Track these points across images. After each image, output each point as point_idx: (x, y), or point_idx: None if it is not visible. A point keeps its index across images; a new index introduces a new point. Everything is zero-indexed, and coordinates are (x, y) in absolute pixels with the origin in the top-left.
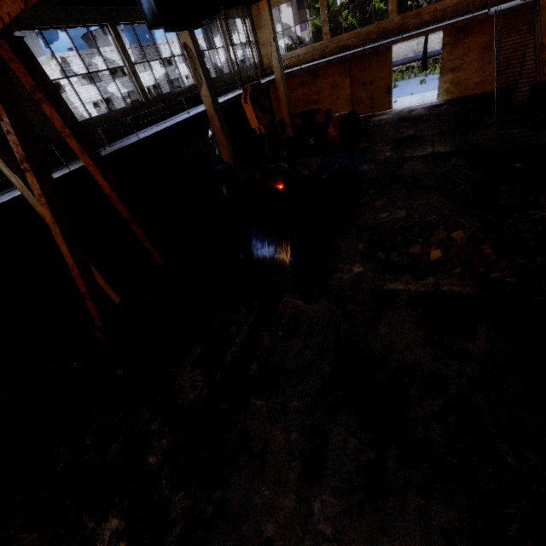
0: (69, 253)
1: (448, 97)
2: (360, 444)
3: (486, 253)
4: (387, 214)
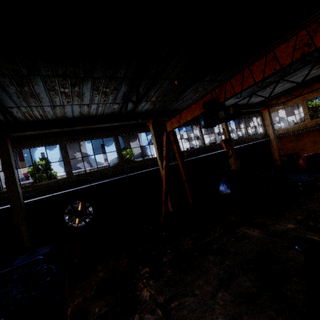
0: (164, 185)
1: None
2: (252, 285)
3: None
4: None
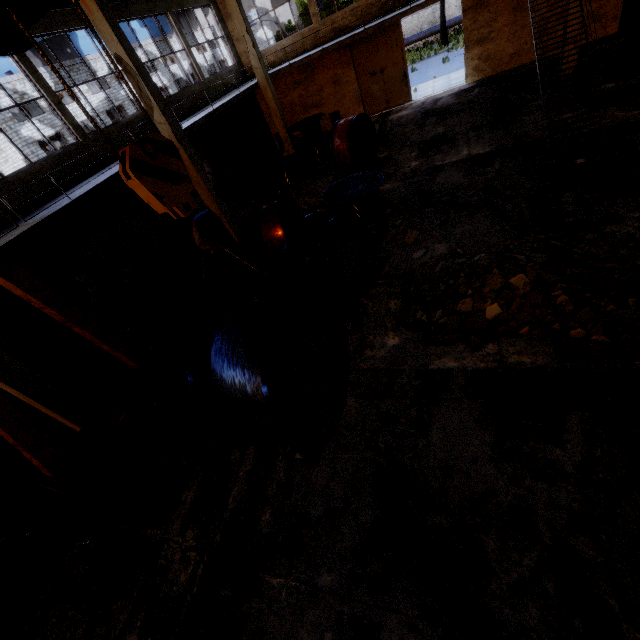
0: None
1: (478, 77)
2: None
3: (560, 302)
4: (423, 252)
